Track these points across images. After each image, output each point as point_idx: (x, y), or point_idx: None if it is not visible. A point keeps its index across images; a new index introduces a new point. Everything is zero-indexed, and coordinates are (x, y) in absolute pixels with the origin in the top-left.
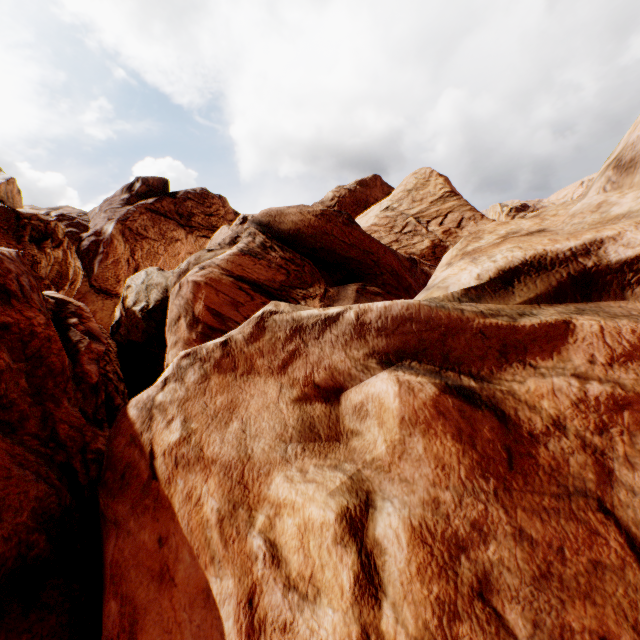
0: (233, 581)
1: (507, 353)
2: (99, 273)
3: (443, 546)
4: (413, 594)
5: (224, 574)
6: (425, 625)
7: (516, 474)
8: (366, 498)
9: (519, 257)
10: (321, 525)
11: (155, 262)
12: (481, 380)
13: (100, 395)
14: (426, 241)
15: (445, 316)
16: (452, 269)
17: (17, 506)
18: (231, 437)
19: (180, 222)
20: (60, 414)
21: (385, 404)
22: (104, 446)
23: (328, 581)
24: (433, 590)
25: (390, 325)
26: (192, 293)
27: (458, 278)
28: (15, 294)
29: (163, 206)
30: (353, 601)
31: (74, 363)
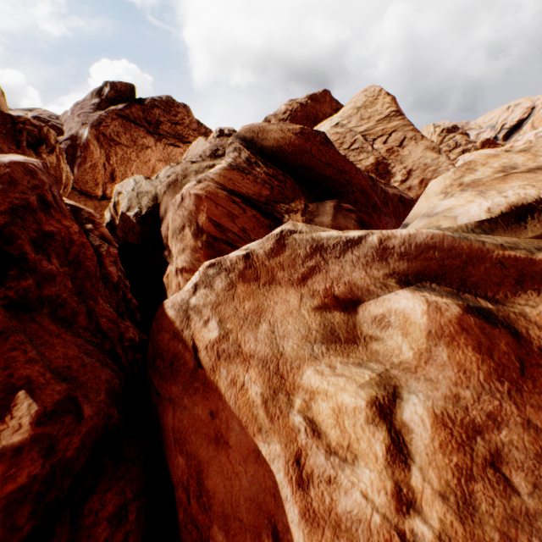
0: (280, 446)
1: (523, 282)
2: (79, 176)
3: (461, 429)
4: (436, 462)
5: (271, 441)
6: (447, 483)
7: (526, 379)
8: (393, 391)
9: (532, 195)
10: (354, 409)
11: (129, 168)
12: (495, 303)
13: (119, 292)
14: (371, 158)
15: (467, 246)
16: (457, 200)
17: (96, 388)
18: (263, 337)
19: (149, 129)
20: (99, 310)
21: (411, 319)
22: (133, 335)
23: (363, 450)
24: (453, 460)
25: (413, 251)
26: (194, 205)
27: (467, 210)
28: (51, 204)
29: (132, 113)
30: (386, 465)
31: (99, 265)
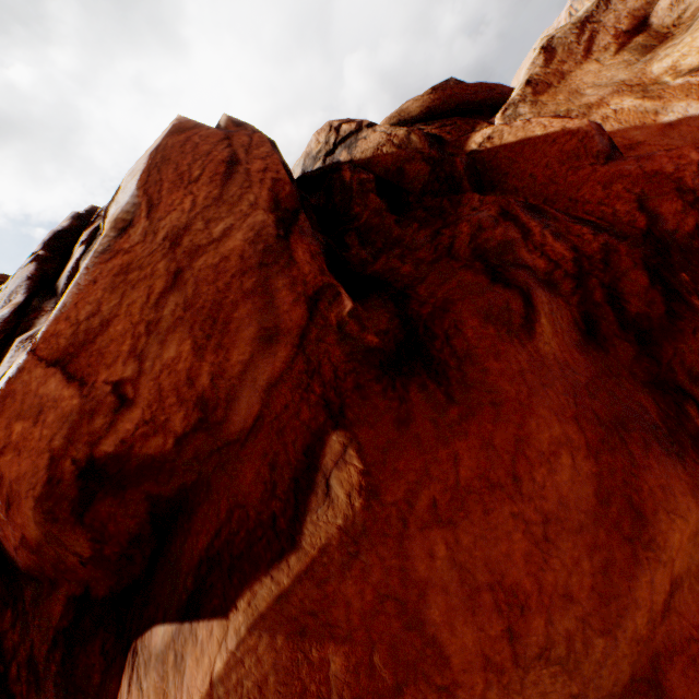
0: (682, 102)
1: None
2: None
3: None
4: None
5: (671, 109)
6: None
7: None
8: None
9: None
10: None
11: None
12: None
13: None
14: None
15: None
16: None
17: None
18: (595, 92)
19: None
20: None
21: None
22: None
23: None
24: None
25: None
26: None
27: None
28: None
29: None
30: None
31: None
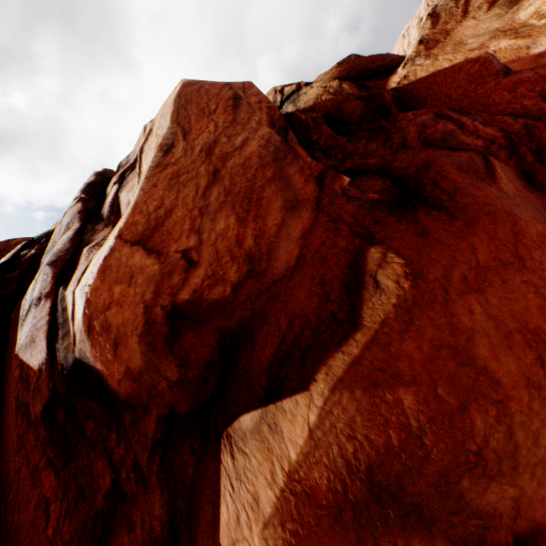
0: None
1: None
2: None
3: None
4: None
5: (540, 43)
6: None
7: None
8: None
9: None
10: None
11: None
12: None
13: None
14: None
15: None
16: None
17: None
18: (475, 41)
19: None
20: None
21: None
22: None
23: None
24: None
25: None
26: None
27: None
28: None
29: None
30: None
31: None
